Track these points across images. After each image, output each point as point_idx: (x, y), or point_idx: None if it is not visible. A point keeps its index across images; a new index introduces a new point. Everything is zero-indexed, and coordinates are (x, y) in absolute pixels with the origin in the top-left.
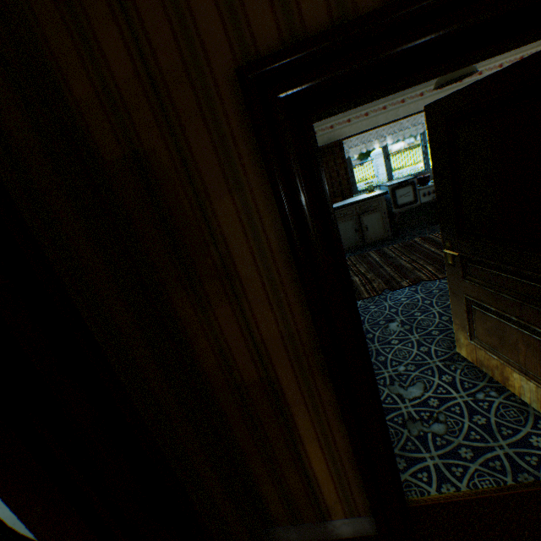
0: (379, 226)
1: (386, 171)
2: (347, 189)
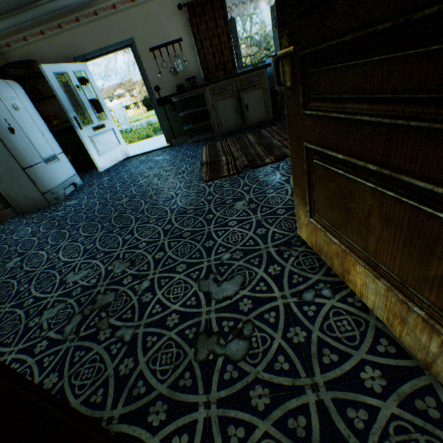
0: (261, 106)
1: (274, 42)
2: (230, 62)
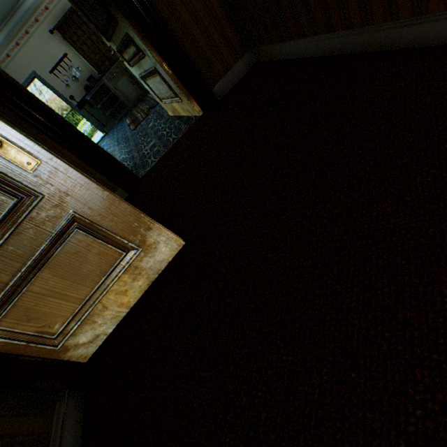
0: None
1: None
2: (108, 52)
